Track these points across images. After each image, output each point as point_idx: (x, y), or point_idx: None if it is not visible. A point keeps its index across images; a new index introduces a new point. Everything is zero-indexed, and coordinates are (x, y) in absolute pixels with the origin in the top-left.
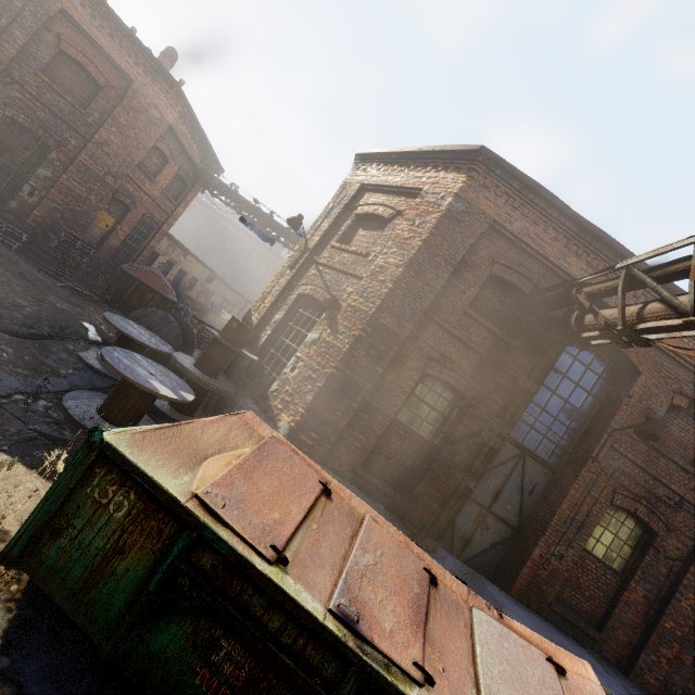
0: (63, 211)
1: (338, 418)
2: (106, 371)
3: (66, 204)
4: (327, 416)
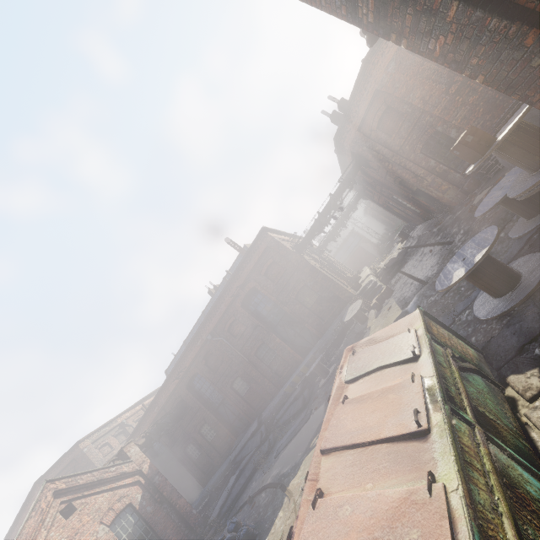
0: (483, 121)
1: None
2: (523, 230)
3: (477, 119)
4: None
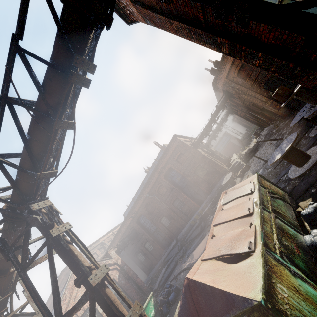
0: None
1: (315, 78)
2: (316, 132)
3: None
4: (315, 83)
